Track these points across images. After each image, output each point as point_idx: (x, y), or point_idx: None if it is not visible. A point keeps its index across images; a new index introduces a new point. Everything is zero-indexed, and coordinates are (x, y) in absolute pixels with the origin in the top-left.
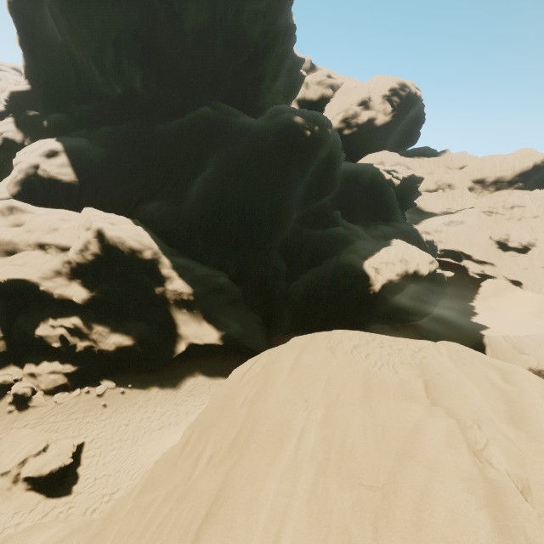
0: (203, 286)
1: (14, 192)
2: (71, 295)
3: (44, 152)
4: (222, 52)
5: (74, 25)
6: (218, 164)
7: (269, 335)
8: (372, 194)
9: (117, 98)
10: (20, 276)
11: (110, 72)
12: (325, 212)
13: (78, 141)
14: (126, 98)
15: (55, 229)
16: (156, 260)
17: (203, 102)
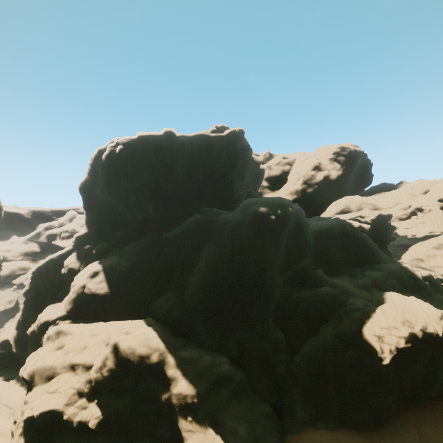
0: (206, 381)
1: (68, 309)
2: (88, 420)
3: (90, 274)
4: (202, 176)
5: (112, 191)
6: (207, 257)
7: (283, 431)
8: (347, 243)
9: (138, 222)
10: (50, 407)
11: (134, 209)
12: (308, 272)
13: (112, 260)
14: (144, 221)
15: (85, 346)
16: (162, 361)
17: (194, 210)
